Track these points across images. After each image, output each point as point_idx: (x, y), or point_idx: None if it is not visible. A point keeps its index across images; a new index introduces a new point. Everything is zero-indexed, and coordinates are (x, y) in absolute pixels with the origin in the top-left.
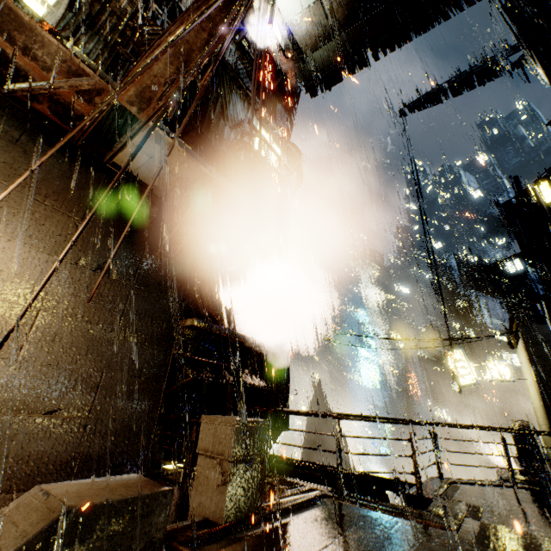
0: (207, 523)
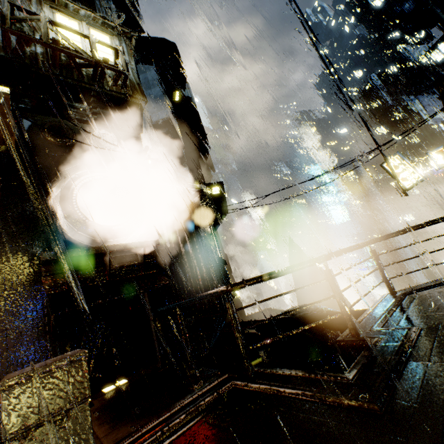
0: None
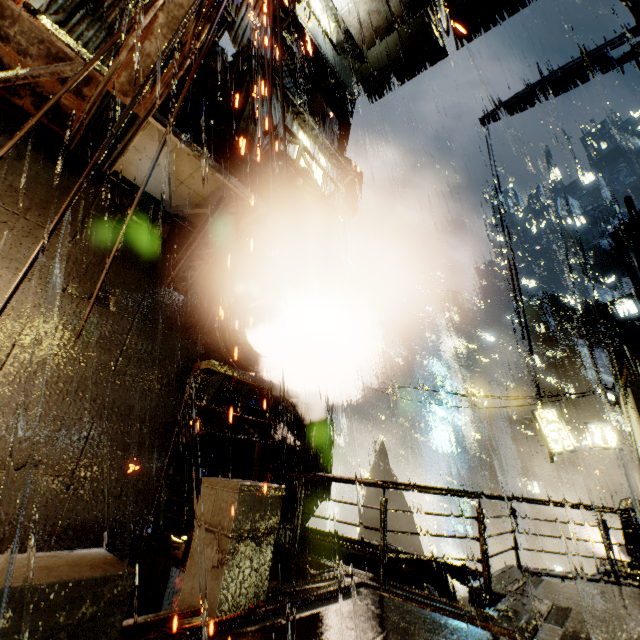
0: (195, 614)
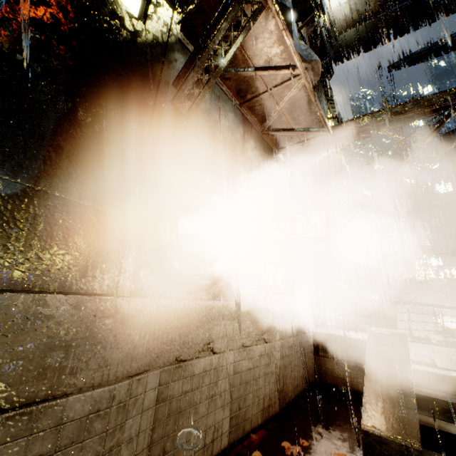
0: None
